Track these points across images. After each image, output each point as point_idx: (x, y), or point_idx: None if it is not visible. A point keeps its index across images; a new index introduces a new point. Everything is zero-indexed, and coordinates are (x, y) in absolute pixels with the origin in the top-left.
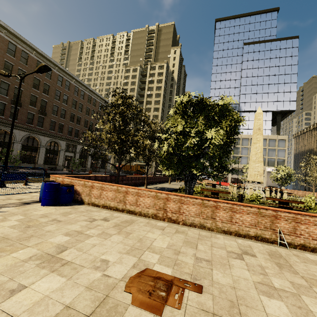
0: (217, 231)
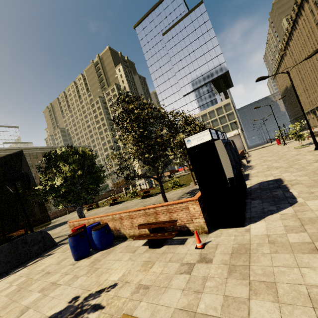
0: None
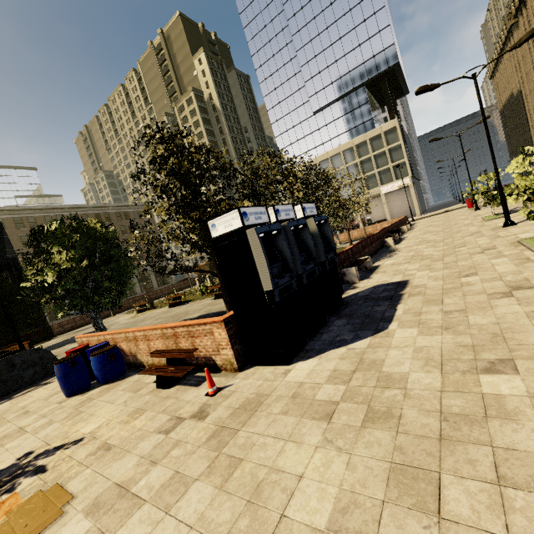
0: None
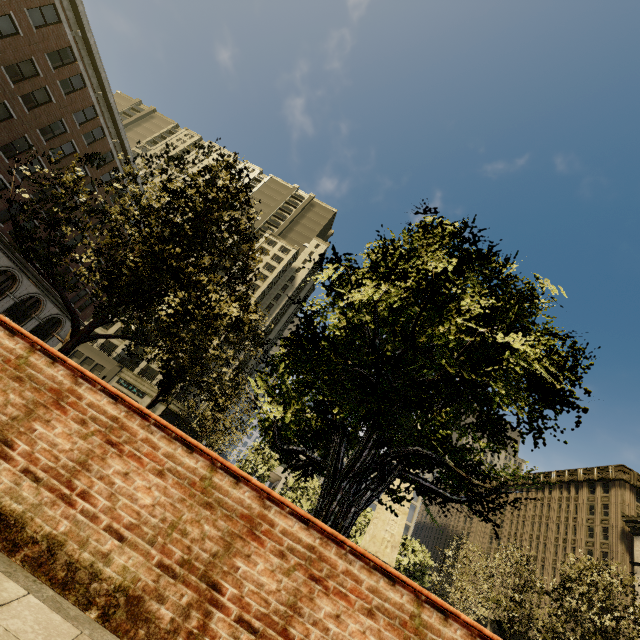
0: None
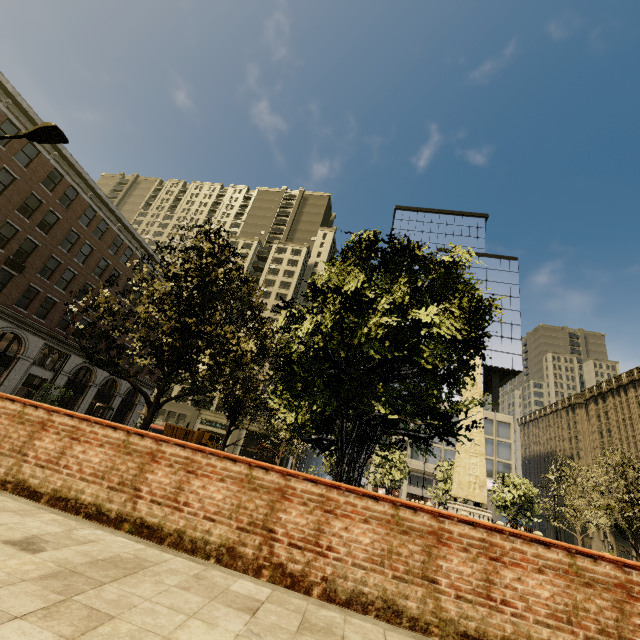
0: (443, 636)
